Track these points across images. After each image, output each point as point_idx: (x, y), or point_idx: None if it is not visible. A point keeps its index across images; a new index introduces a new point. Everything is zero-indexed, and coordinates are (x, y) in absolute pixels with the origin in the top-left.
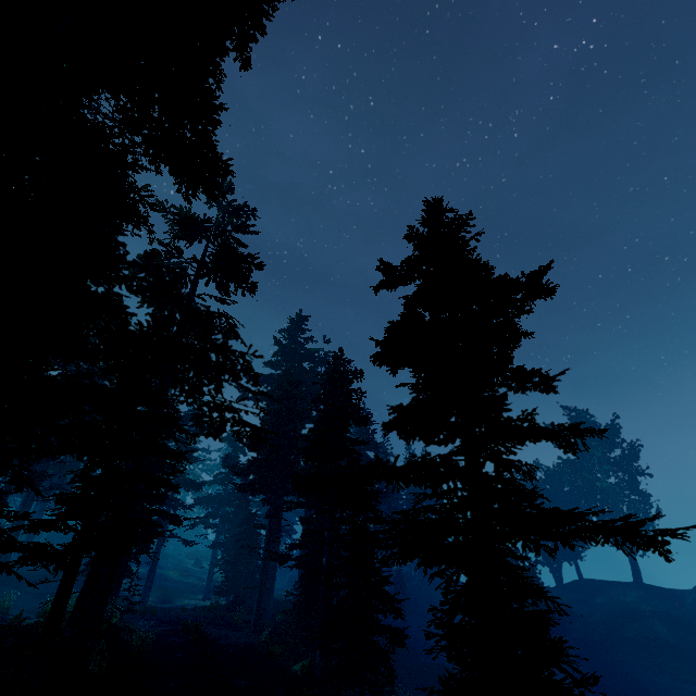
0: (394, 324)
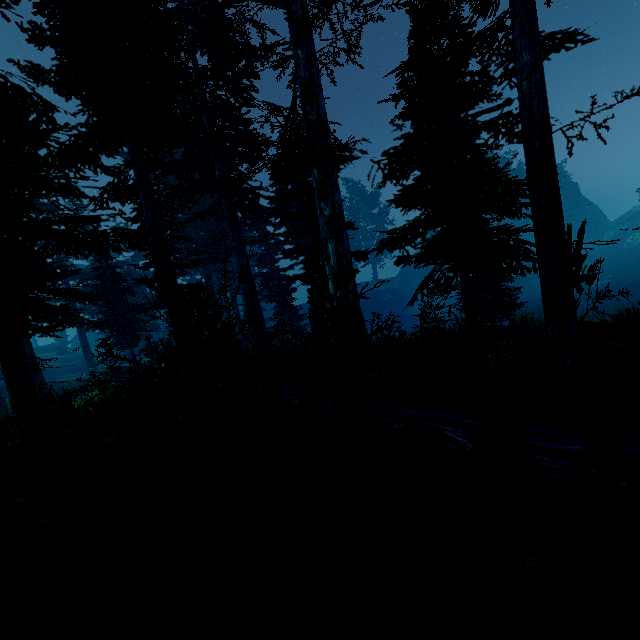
0: None
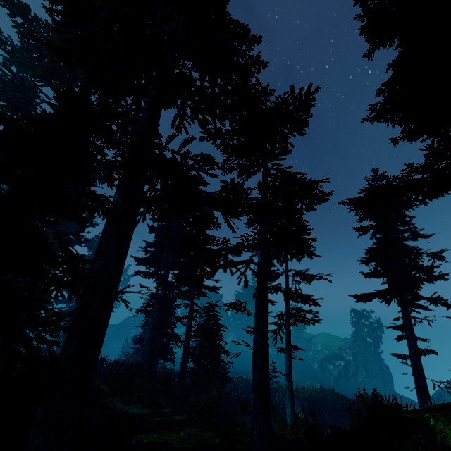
0: None
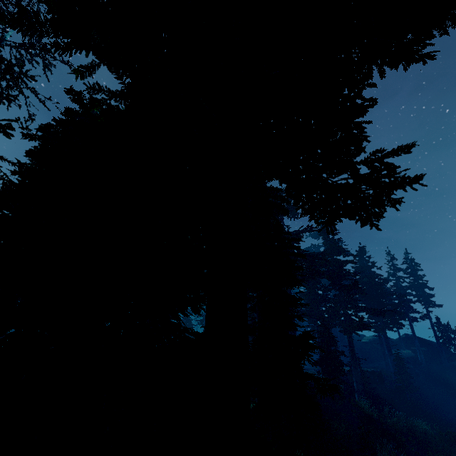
0: None
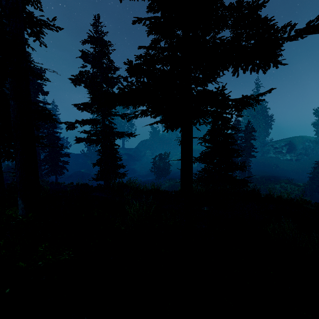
0: (80, 71)
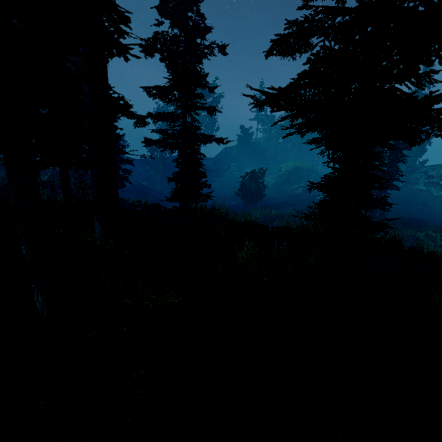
0: (155, 32)
